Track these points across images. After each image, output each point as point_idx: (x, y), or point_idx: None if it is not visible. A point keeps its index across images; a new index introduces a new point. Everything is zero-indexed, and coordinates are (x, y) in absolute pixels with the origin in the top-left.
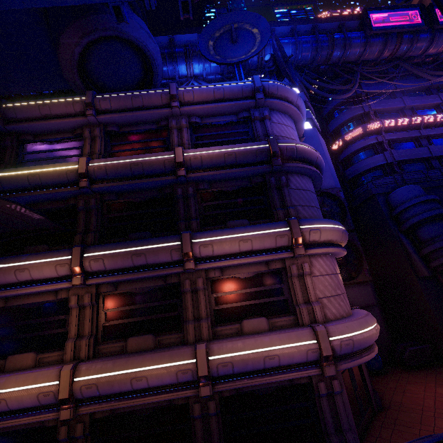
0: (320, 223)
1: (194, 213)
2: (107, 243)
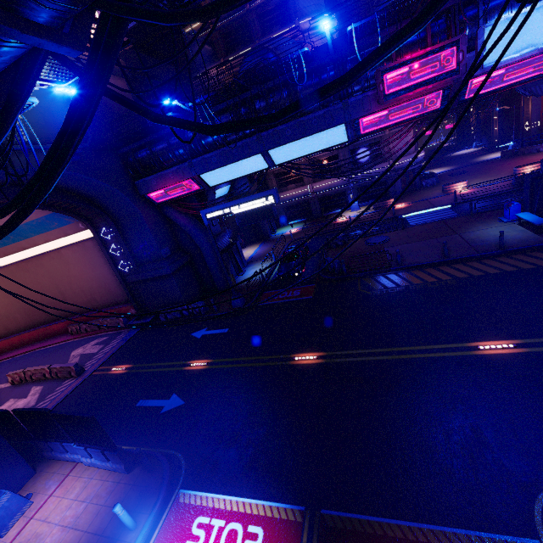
0: (308, 18)
1: (258, 29)
2: (230, 55)
